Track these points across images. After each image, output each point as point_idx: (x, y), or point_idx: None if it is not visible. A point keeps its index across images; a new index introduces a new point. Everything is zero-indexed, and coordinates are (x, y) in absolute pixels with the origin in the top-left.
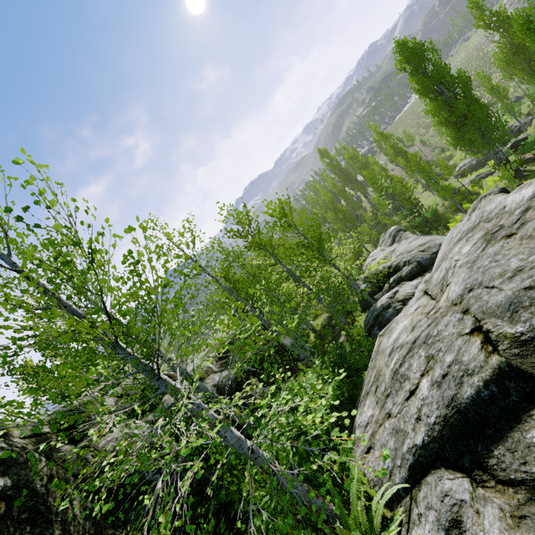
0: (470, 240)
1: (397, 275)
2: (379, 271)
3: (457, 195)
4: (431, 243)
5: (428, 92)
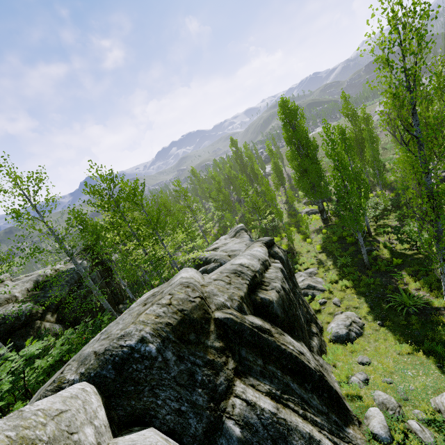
0: (154, 290)
1: (206, 267)
2: (200, 258)
3: (296, 217)
4: (238, 252)
5: (290, 143)
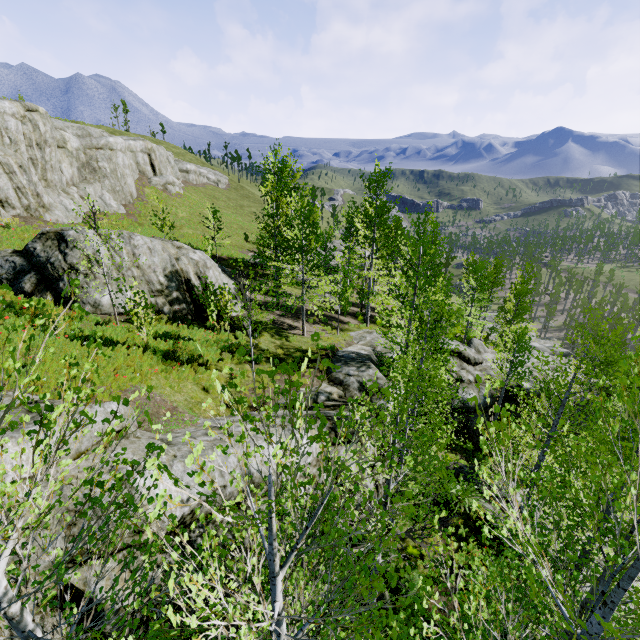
0: None
1: None
2: None
3: None
4: None
5: None
